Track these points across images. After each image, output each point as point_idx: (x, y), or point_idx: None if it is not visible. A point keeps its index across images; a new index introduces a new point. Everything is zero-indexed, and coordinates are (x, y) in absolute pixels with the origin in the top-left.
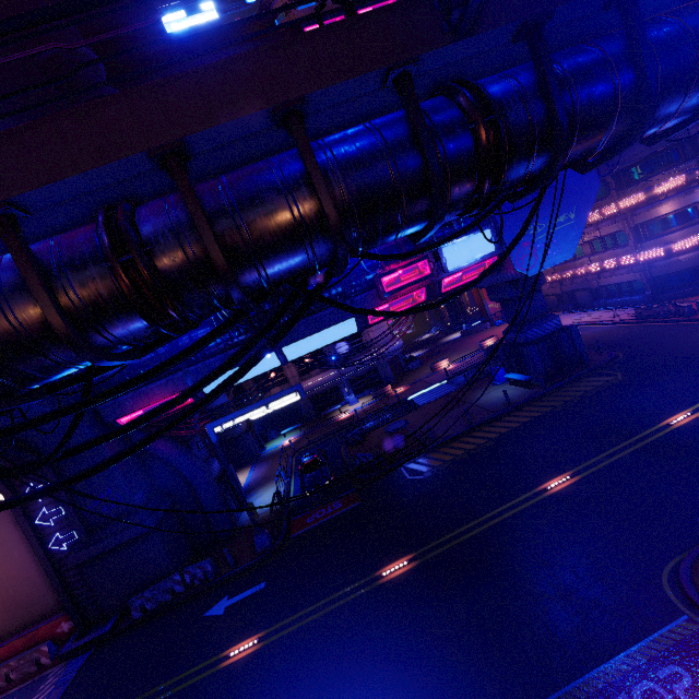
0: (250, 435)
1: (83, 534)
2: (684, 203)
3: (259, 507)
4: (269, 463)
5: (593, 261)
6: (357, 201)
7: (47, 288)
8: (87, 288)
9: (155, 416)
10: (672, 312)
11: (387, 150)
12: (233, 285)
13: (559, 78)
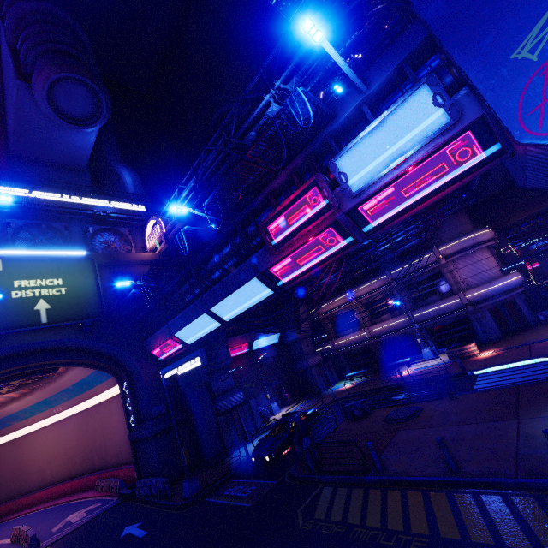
0: (313, 371)
1: (136, 422)
2: None
3: None
4: (311, 404)
5: None
6: None
7: None
8: None
9: None
10: None
11: None
12: None
13: None
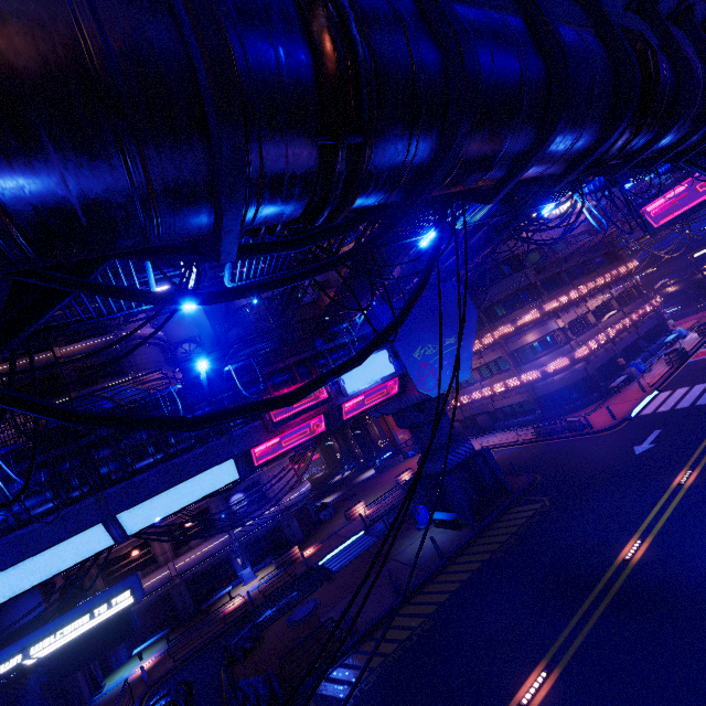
0: None
1: None
2: (543, 332)
3: None
4: None
5: (484, 386)
6: None
7: None
8: None
9: None
10: (566, 428)
11: None
12: None
13: None
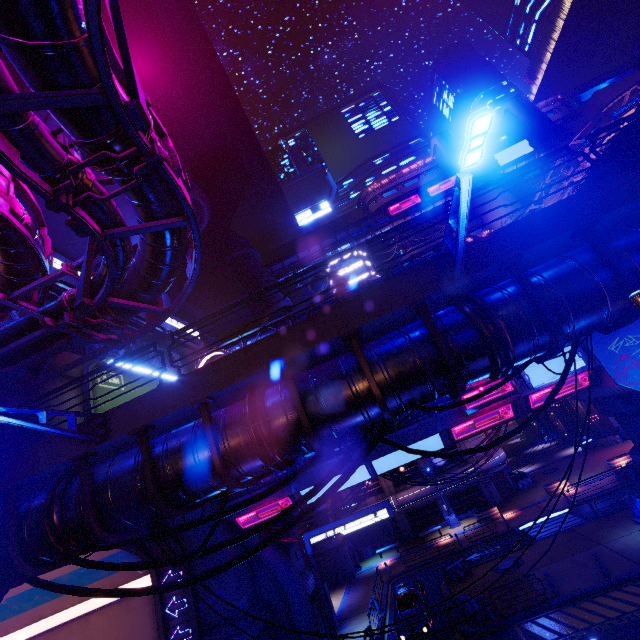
0: (345, 549)
1: (196, 633)
2: None
3: (332, 635)
4: (363, 588)
5: None
6: (396, 382)
7: (216, 443)
8: (235, 442)
9: (262, 529)
10: None
11: (414, 348)
12: (314, 441)
13: (543, 286)
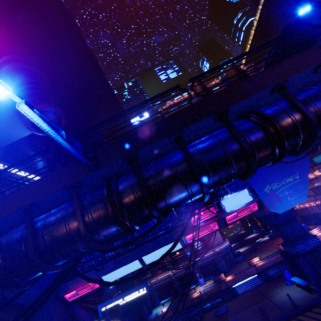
0: None
1: None
2: None
3: None
4: None
5: None
6: (50, 242)
7: None
8: None
9: None
10: None
11: (66, 217)
12: None
13: (150, 174)
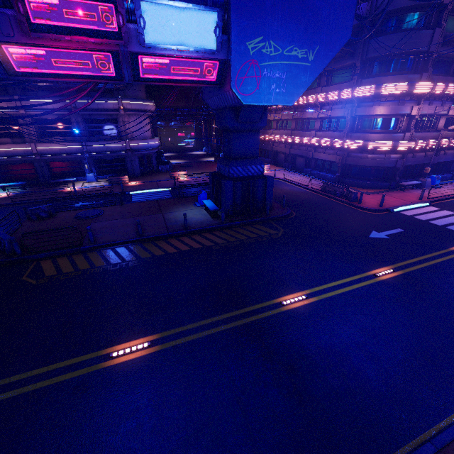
0: None
1: None
2: (394, 111)
3: None
4: None
5: (317, 136)
6: None
7: None
8: None
9: None
10: (343, 194)
11: None
12: None
13: None
